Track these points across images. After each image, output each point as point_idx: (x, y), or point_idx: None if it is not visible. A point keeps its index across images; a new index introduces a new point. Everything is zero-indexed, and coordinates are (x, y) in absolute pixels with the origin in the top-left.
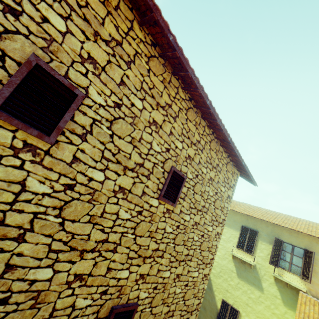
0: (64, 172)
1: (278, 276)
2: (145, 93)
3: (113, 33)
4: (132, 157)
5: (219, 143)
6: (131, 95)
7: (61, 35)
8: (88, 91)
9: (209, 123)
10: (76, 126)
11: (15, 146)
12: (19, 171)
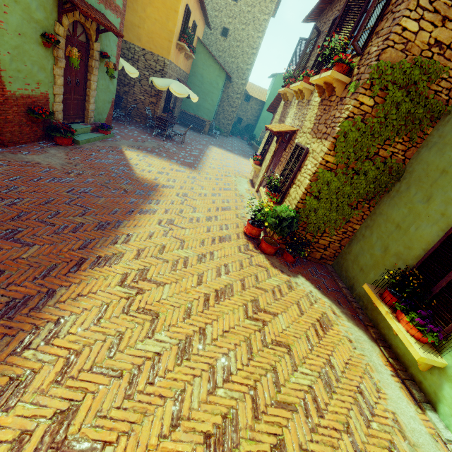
0: None
1: None
2: None
3: None
4: None
5: None
6: None
7: None
8: None
9: None
10: None
11: None
12: None
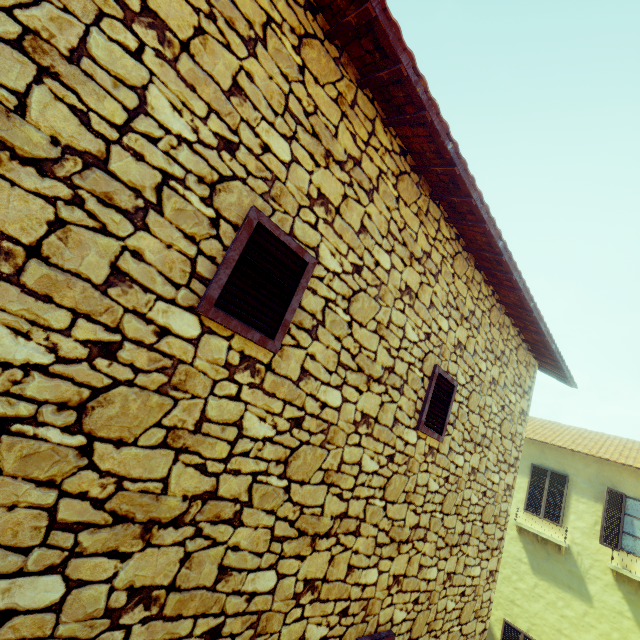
0: (289, 398)
1: (623, 569)
2: (394, 240)
3: (350, 146)
4: (378, 357)
5: (503, 311)
6: (375, 248)
7: (284, 167)
8: (319, 252)
9: (487, 276)
10: (303, 315)
11: (230, 363)
12: (235, 403)
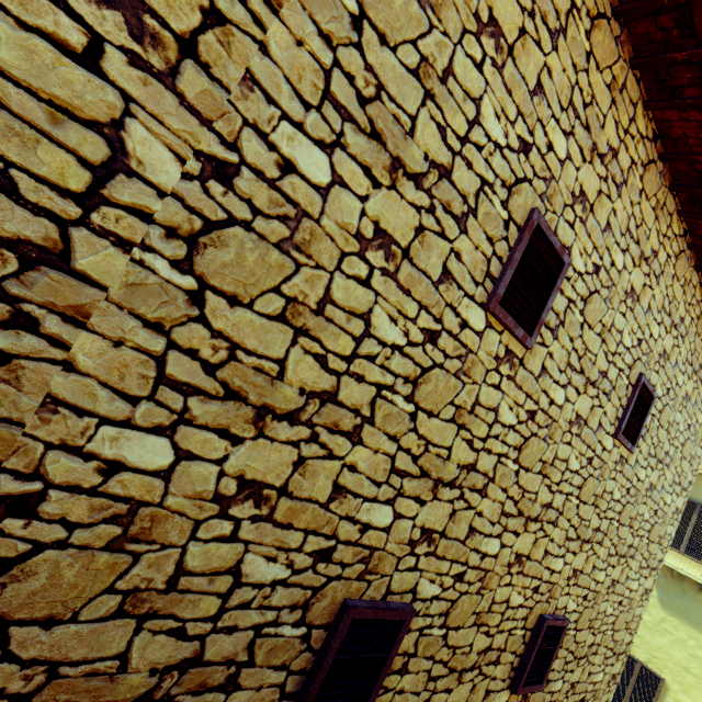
0: (530, 392)
1: None
2: (629, 238)
3: (611, 137)
4: (597, 360)
5: None
6: (613, 247)
7: (559, 165)
8: (571, 252)
9: None
10: (550, 315)
11: (498, 355)
12: (496, 392)
